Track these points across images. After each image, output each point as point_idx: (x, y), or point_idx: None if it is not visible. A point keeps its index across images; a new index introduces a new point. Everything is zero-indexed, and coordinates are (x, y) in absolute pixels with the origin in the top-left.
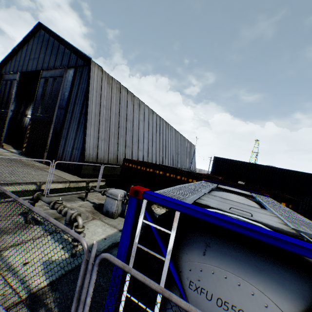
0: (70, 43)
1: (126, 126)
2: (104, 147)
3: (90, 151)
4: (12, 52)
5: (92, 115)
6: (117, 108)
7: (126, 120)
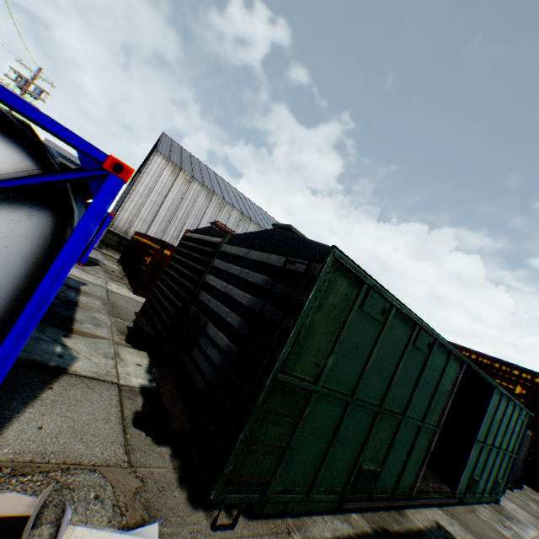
0: (159, 142)
1: (186, 220)
2: (141, 227)
3: (120, 224)
4: (146, 159)
5: (137, 194)
6: (178, 198)
7: (189, 213)
